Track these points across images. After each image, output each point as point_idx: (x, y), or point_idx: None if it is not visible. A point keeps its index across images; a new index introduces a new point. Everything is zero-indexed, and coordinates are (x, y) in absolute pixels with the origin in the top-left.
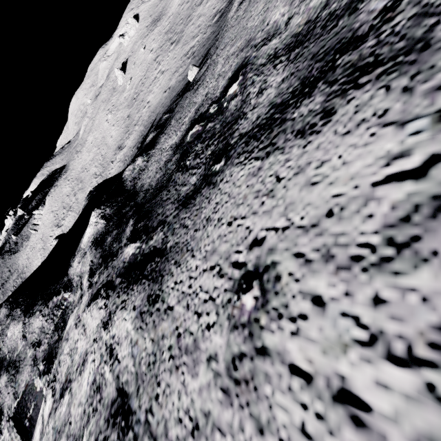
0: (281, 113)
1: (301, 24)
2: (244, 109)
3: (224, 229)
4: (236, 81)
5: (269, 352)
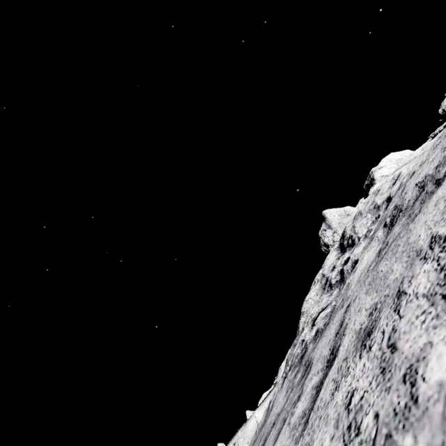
0: None
1: None
2: None
3: None
4: None
5: None
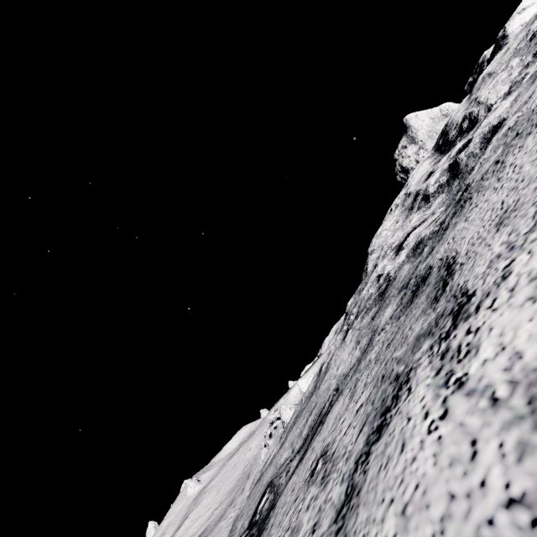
0: (305, 452)
1: (301, 443)
2: (278, 492)
3: (290, 496)
4: (264, 496)
5: (336, 448)
